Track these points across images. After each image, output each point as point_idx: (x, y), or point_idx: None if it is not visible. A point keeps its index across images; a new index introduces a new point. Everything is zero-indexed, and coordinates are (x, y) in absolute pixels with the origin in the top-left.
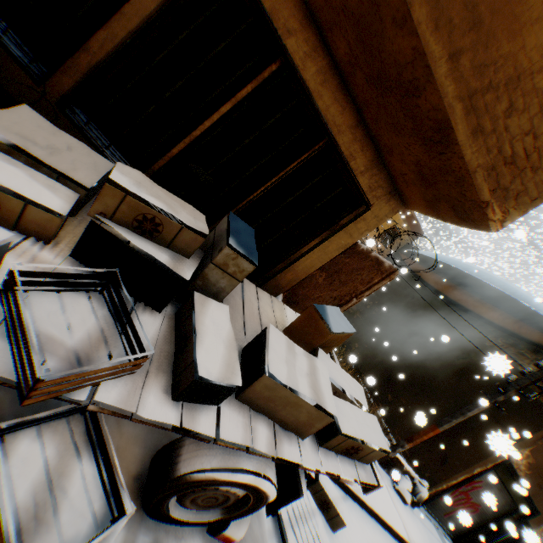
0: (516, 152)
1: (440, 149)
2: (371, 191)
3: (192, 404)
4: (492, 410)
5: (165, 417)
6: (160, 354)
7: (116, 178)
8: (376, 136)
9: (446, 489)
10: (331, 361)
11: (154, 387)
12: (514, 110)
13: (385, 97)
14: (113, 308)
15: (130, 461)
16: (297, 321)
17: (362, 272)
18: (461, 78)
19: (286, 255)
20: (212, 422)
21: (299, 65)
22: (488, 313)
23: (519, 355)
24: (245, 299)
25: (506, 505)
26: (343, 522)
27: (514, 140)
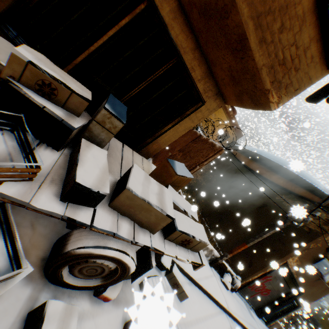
0: (286, 57)
1: (242, 56)
2: (205, 92)
3: (75, 205)
4: (278, 235)
5: (52, 209)
6: (55, 174)
7: (21, 51)
8: (207, 55)
9: (251, 281)
10: (176, 193)
11: (47, 191)
12: (284, 29)
13: (209, 23)
14: (20, 141)
15: (39, 249)
16: (156, 169)
17: (203, 151)
18: (253, 4)
19: (153, 133)
20: (89, 216)
21: (158, 6)
22: (277, 180)
23: (294, 204)
24: (124, 155)
25: (285, 290)
26: (186, 295)
27: (285, 49)
